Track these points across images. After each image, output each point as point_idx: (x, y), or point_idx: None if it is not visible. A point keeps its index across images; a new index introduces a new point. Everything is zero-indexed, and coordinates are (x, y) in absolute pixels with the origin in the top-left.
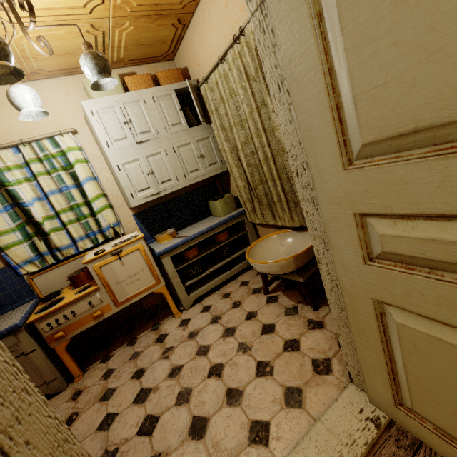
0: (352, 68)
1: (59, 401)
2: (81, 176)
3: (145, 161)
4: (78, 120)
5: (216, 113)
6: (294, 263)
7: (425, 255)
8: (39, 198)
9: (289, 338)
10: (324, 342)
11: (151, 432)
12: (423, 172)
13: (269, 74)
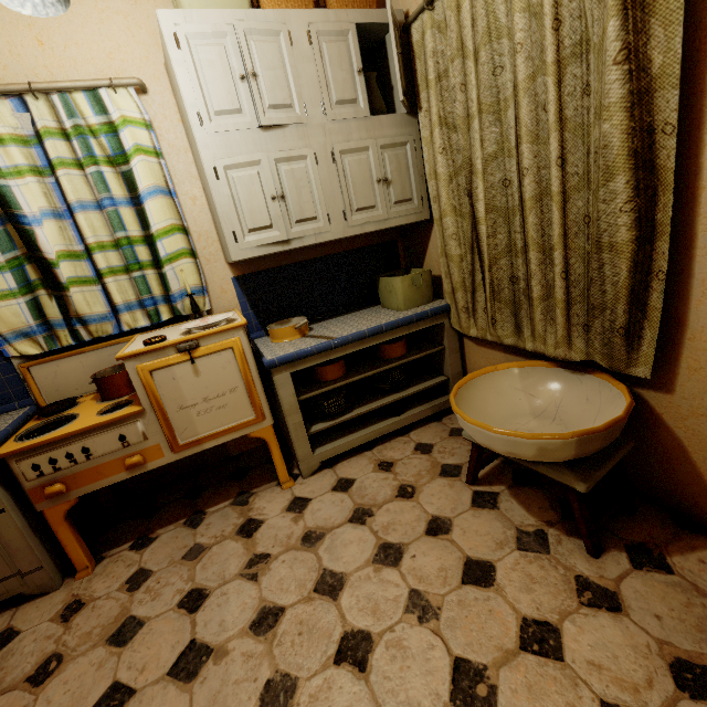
0: None
1: (39, 614)
2: (141, 183)
3: (271, 170)
4: (151, 65)
5: (437, 87)
6: (575, 448)
7: None
8: (57, 213)
9: (532, 615)
10: (629, 656)
11: None
12: None
13: None
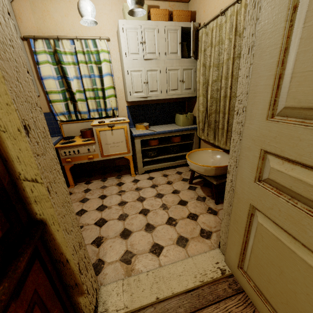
0: (300, 53)
1: None
2: (104, 71)
3: (145, 73)
4: (112, 32)
5: (203, 53)
6: (214, 171)
7: (291, 187)
8: (77, 77)
9: (193, 212)
10: (213, 222)
11: (101, 226)
12: (312, 136)
13: (246, 39)
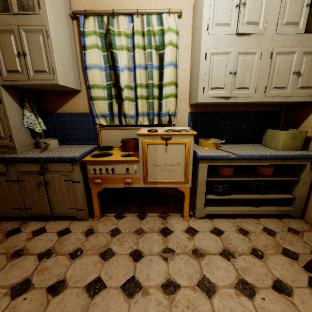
0: None
1: (78, 228)
2: (166, 59)
3: (234, 58)
4: (187, 4)
5: None
6: None
7: None
8: (129, 68)
9: None
10: None
11: None
12: None
13: None
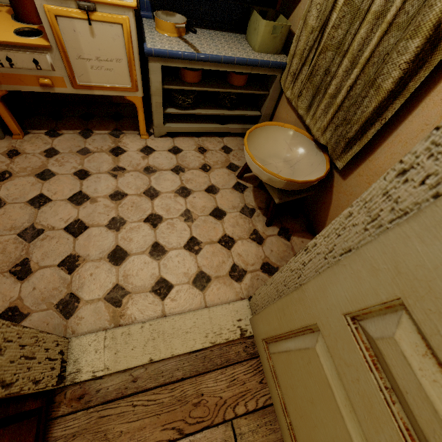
0: None
1: None
2: None
3: None
4: None
5: None
6: (284, 185)
7: (406, 394)
8: None
9: (229, 235)
10: (253, 256)
11: (77, 235)
12: None
13: None
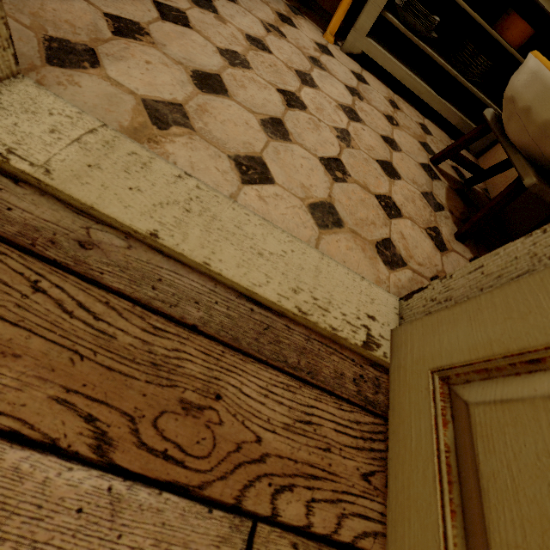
0: None
1: None
2: None
3: None
4: None
5: None
6: None
7: None
8: None
9: (396, 202)
10: (423, 254)
11: (167, 19)
12: None
13: None
